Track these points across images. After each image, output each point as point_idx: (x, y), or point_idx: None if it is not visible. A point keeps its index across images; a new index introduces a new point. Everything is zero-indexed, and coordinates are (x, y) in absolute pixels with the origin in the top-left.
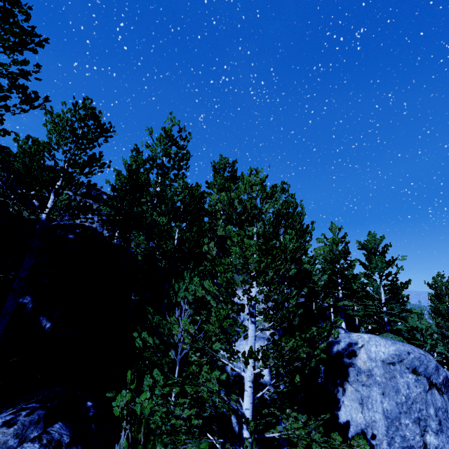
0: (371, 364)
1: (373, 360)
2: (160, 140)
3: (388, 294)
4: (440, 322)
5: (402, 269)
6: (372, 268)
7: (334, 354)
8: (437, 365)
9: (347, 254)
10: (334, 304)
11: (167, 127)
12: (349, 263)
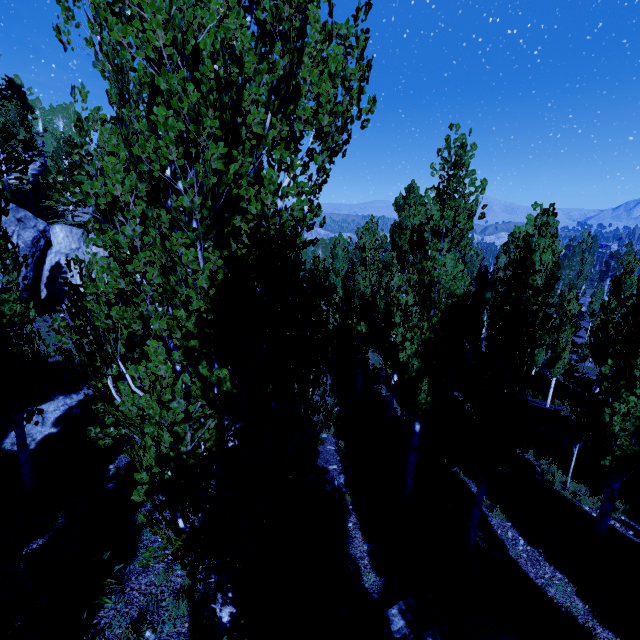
0: None
1: None
2: None
3: None
4: None
5: None
6: None
7: None
8: None
9: None
10: None
11: None
12: None
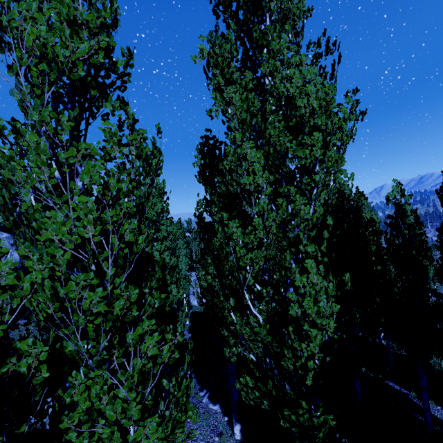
0: None
1: None
2: None
3: None
4: None
5: None
6: None
7: None
8: None
9: None
10: None
11: None
12: None
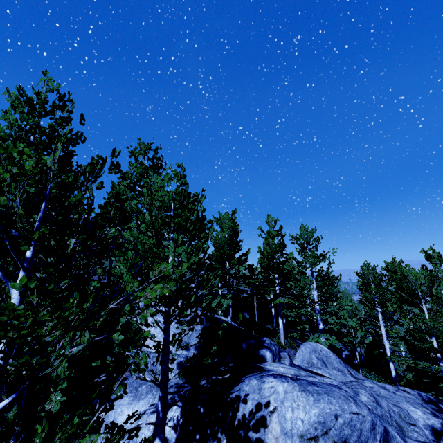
0: (285, 442)
1: (288, 434)
2: (13, 105)
3: (320, 290)
4: (368, 310)
5: (333, 262)
6: (304, 263)
7: (239, 422)
8: (373, 421)
9: (283, 247)
10: (273, 300)
11: (39, 91)
12: (285, 257)
